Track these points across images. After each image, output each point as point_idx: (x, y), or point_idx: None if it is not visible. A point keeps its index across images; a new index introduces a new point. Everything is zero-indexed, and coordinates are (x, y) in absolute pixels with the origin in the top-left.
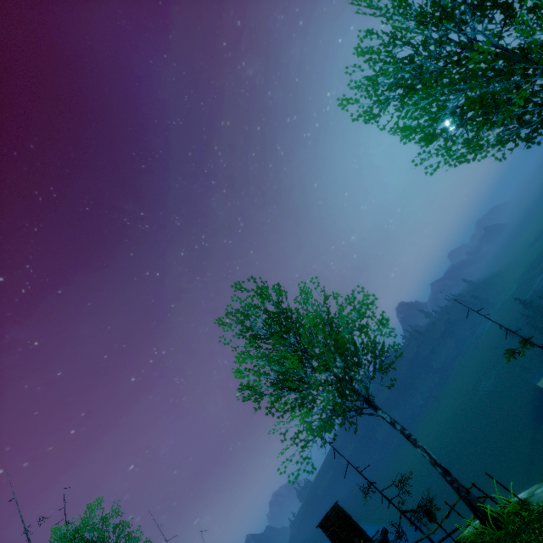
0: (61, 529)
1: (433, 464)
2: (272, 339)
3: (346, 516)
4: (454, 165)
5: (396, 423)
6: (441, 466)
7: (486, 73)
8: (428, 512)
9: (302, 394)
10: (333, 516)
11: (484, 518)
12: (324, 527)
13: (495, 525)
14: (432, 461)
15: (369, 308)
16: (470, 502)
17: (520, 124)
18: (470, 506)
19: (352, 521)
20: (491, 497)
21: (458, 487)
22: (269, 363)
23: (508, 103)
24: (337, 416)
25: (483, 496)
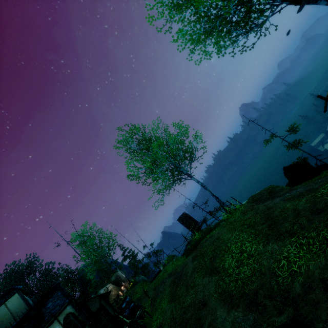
0: (74, 233)
1: (212, 196)
2: (140, 153)
3: (188, 216)
4: (209, 58)
5: (199, 182)
6: (215, 196)
7: (204, 17)
8: (210, 212)
9: (153, 177)
10: (182, 217)
11: (227, 212)
12: (179, 220)
13: (230, 213)
14: (212, 195)
15: (186, 132)
16: (223, 207)
17: (236, 36)
18: (223, 208)
19: (191, 217)
20: (232, 204)
21: (220, 202)
22: (143, 163)
23: (230, 22)
24: (174, 182)
25: (230, 204)
